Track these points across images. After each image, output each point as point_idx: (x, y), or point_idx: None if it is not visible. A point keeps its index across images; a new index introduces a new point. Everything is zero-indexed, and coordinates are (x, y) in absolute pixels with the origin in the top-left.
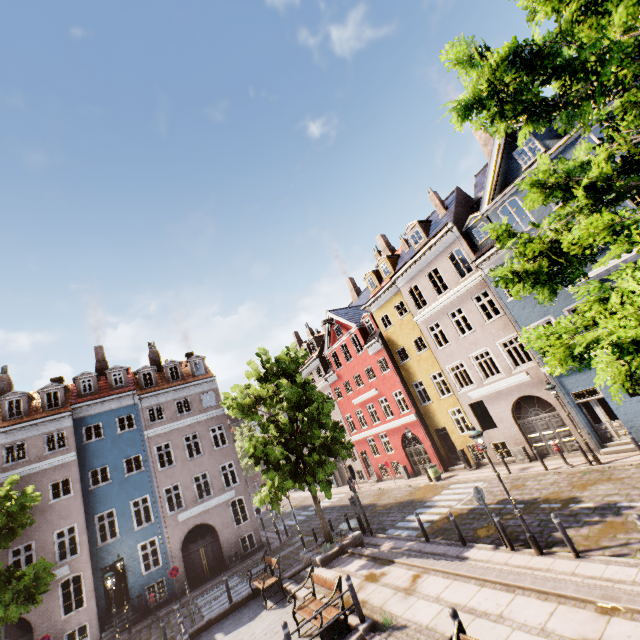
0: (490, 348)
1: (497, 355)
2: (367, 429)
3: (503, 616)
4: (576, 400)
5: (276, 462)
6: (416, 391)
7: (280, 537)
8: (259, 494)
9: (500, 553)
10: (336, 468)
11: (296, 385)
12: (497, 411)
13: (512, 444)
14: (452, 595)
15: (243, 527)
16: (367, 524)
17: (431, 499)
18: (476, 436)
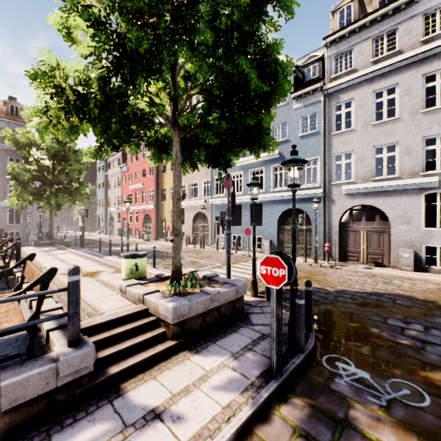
0: (199, 182)
1: (200, 187)
2: (131, 206)
3: (69, 262)
4: (216, 221)
5: (25, 183)
6: (162, 193)
7: (38, 239)
8: (9, 198)
9: (116, 258)
10: (65, 201)
11: (59, 144)
12: (188, 216)
13: (187, 234)
14: (65, 257)
15: (14, 226)
16: (83, 241)
17: (132, 245)
18: (126, 202)
